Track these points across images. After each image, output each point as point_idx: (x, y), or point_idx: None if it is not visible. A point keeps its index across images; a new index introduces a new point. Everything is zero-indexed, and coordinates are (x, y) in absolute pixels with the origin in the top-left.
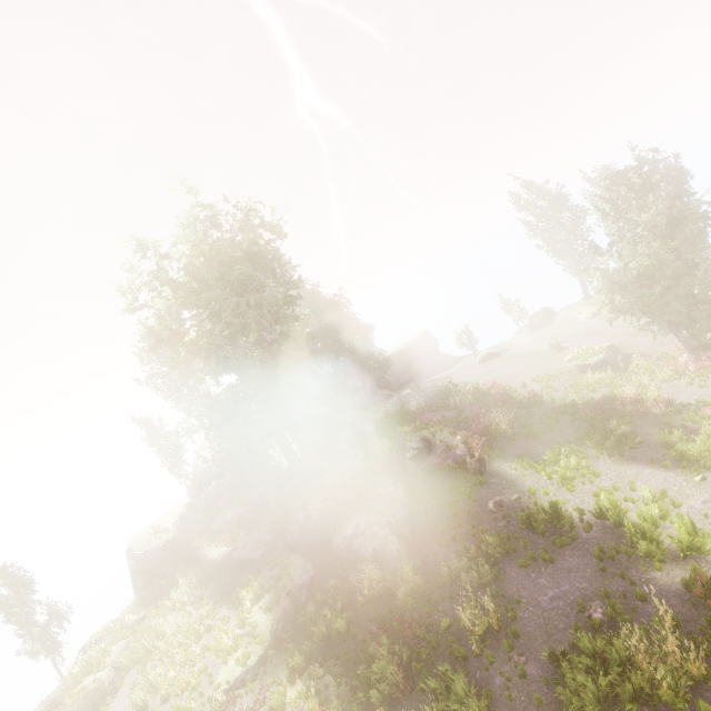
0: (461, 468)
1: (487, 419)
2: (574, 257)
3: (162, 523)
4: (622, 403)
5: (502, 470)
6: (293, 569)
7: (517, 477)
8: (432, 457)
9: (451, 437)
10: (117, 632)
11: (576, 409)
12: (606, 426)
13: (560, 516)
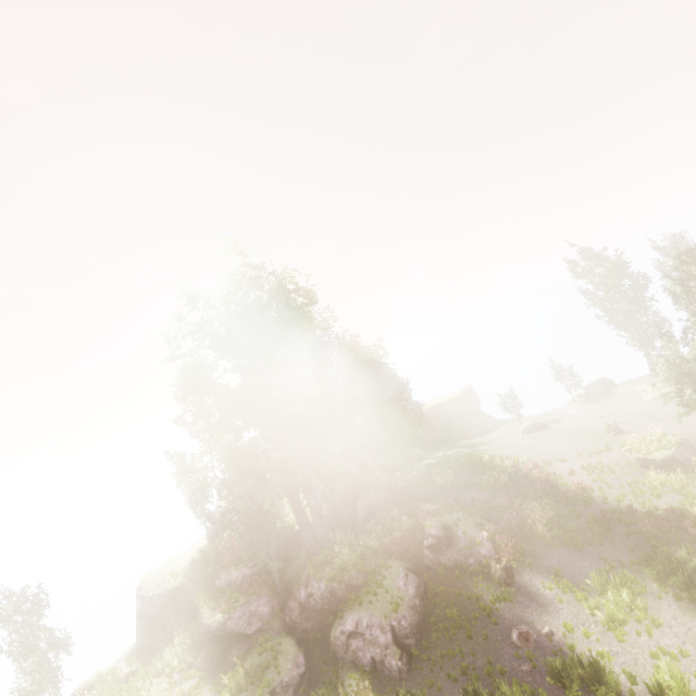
0: (484, 572)
1: (520, 514)
2: (638, 328)
3: (175, 565)
4: (695, 524)
5: (534, 586)
6: (284, 659)
7: (551, 600)
8: (452, 550)
9: (477, 529)
10: (107, 683)
11: (633, 518)
12: (672, 551)
13: (602, 678)
